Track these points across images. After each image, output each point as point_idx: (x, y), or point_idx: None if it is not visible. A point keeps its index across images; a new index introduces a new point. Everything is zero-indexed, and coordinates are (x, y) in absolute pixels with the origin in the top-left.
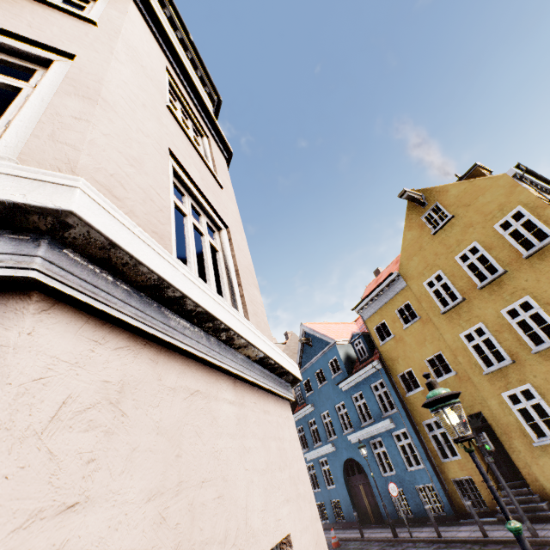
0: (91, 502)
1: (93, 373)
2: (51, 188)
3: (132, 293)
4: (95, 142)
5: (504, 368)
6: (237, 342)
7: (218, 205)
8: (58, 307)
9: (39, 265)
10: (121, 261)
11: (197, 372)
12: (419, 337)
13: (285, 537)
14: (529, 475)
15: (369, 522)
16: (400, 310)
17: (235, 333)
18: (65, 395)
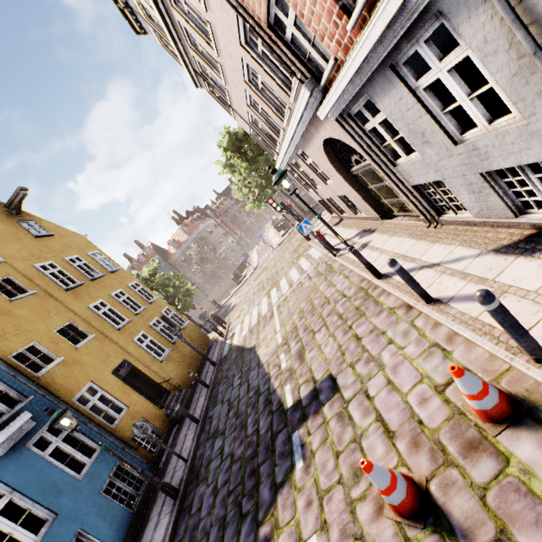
0: None
1: None
2: None
3: None
4: None
5: (126, 325)
6: None
7: None
8: None
9: None
10: None
11: None
12: (41, 309)
13: None
14: (167, 385)
15: None
16: None
17: None
18: None
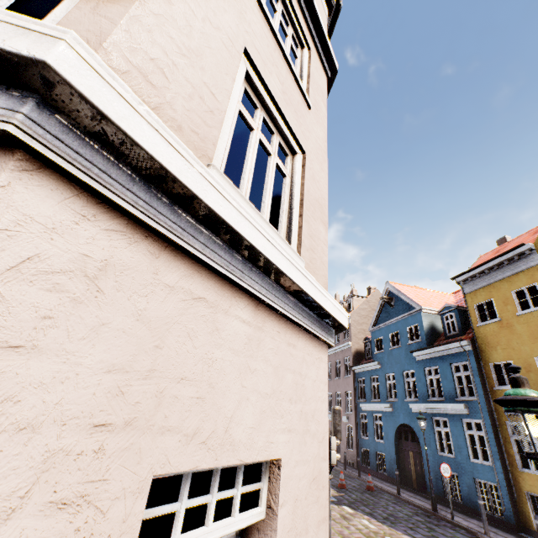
0: (39, 351)
1: (72, 243)
2: (35, 37)
3: (138, 181)
4: (140, 19)
5: None
6: (266, 266)
7: (298, 126)
8: (44, 171)
9: (18, 122)
10: (117, 139)
11: (208, 281)
12: (537, 329)
13: (276, 459)
14: None
15: (410, 486)
16: (520, 293)
17: (260, 254)
18: (32, 253)
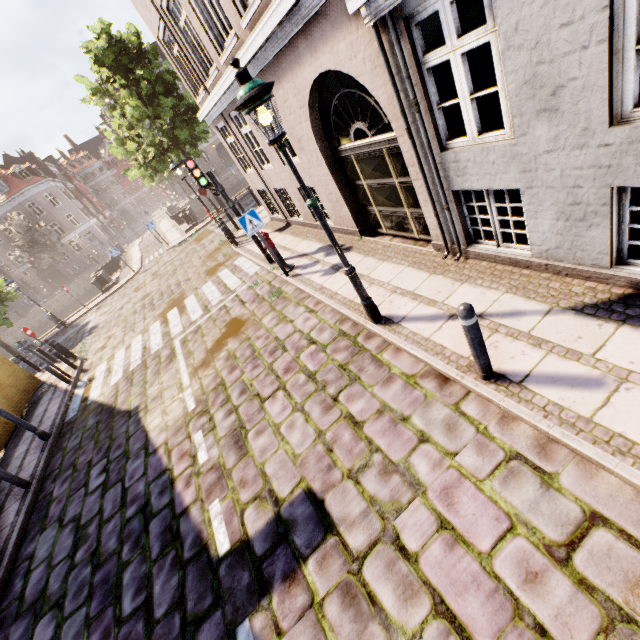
0: None
1: None
2: None
3: None
4: None
5: None
6: None
7: None
8: None
9: None
10: None
11: None
12: None
13: None
14: None
15: None
16: None
17: None
18: None
